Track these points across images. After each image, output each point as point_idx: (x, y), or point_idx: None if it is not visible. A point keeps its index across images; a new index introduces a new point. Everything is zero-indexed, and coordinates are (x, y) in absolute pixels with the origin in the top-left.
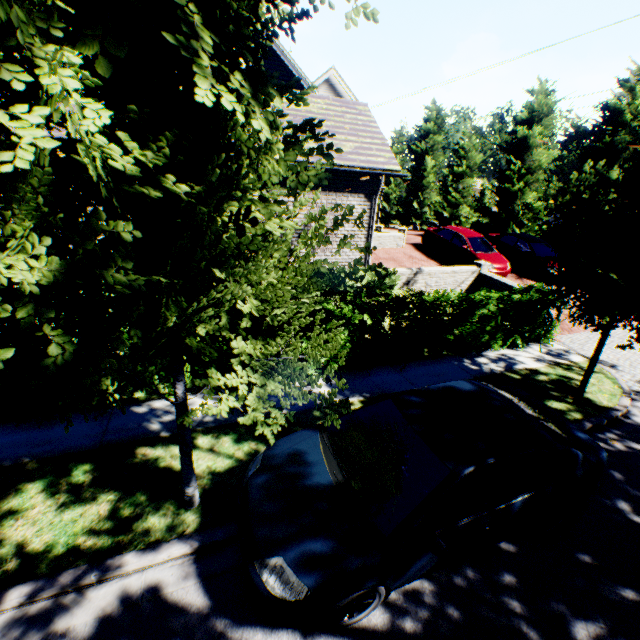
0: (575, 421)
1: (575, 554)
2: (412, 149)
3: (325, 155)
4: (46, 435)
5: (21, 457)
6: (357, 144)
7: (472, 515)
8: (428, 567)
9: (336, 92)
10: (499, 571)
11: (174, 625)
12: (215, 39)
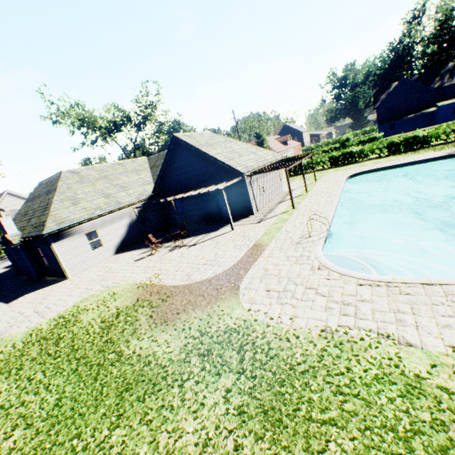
0: None
1: None
2: None
3: None
4: None
5: None
6: None
7: None
8: None
9: (13, 195)
10: None
11: None
12: None
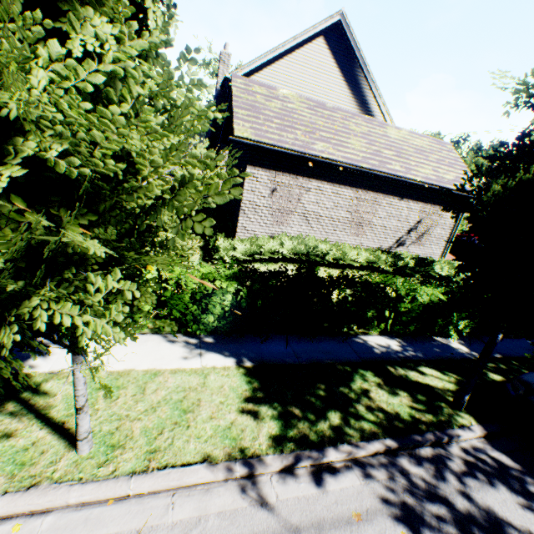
0: None
1: None
2: None
3: None
4: (322, 347)
5: (324, 359)
6: (455, 174)
7: None
8: None
9: None
10: None
11: (513, 474)
12: None
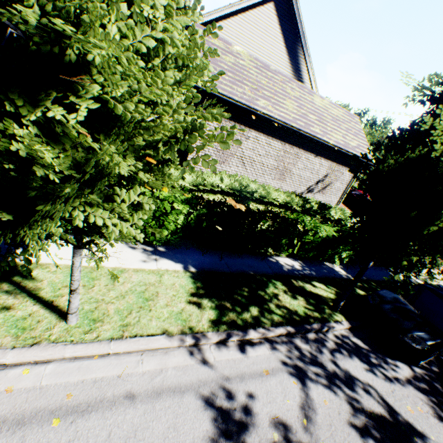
0: None
1: None
2: None
3: None
4: (246, 262)
5: (248, 271)
6: (357, 142)
7: None
8: None
9: None
10: None
11: (363, 351)
12: None
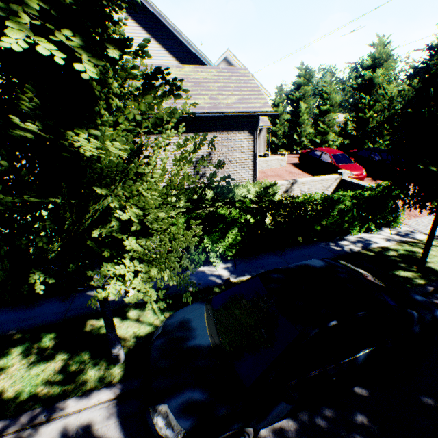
0: (419, 286)
1: (419, 397)
2: (289, 98)
3: (174, 95)
4: (30, 313)
5: (11, 330)
6: (240, 96)
7: (321, 368)
8: (287, 411)
9: (232, 66)
10: (353, 412)
11: None
12: (46, 6)
